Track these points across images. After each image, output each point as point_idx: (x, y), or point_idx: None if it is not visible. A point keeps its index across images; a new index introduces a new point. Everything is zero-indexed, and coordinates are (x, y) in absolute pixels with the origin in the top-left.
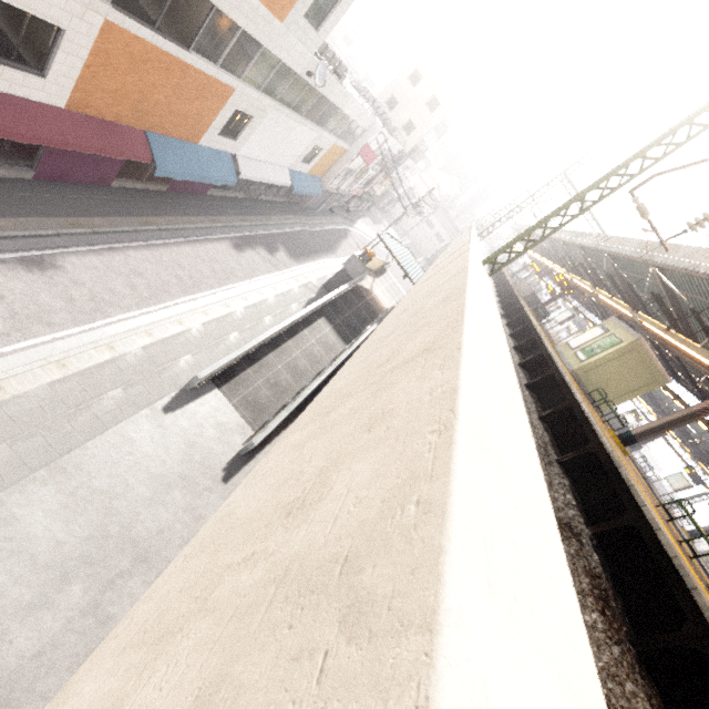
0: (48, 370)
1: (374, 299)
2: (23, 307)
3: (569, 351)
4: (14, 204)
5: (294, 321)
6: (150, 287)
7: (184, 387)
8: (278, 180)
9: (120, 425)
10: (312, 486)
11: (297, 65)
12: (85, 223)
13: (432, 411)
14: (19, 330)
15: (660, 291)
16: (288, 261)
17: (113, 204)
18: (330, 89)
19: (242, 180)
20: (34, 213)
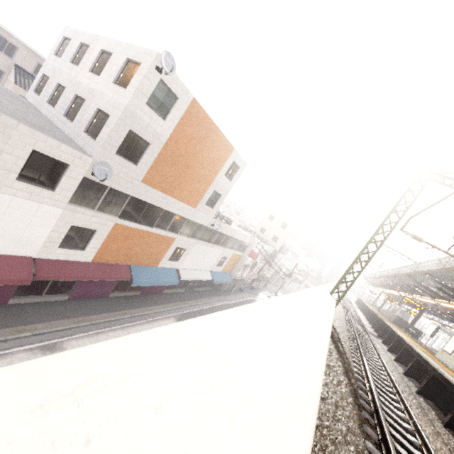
0: None
1: None
2: None
3: (449, 356)
4: (52, 314)
5: None
6: None
7: None
8: (204, 277)
9: None
10: None
11: (205, 223)
12: (88, 319)
13: None
14: None
15: None
16: None
17: (107, 306)
18: (224, 229)
19: (183, 281)
20: (61, 317)
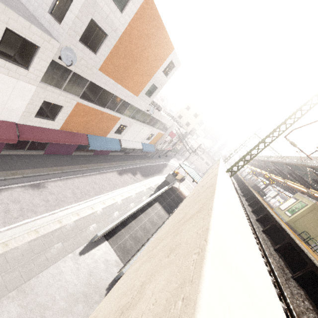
0: (30, 234)
1: (180, 192)
2: (27, 205)
3: (281, 211)
4: (34, 164)
5: (143, 205)
6: (81, 193)
7: (91, 240)
8: (137, 147)
9: (57, 263)
10: (136, 293)
11: (143, 108)
12: (59, 169)
13: (196, 241)
14: (22, 216)
15: (317, 178)
16: (141, 178)
17: (71, 161)
18: (156, 114)
19: (122, 148)
20: (41, 166)
